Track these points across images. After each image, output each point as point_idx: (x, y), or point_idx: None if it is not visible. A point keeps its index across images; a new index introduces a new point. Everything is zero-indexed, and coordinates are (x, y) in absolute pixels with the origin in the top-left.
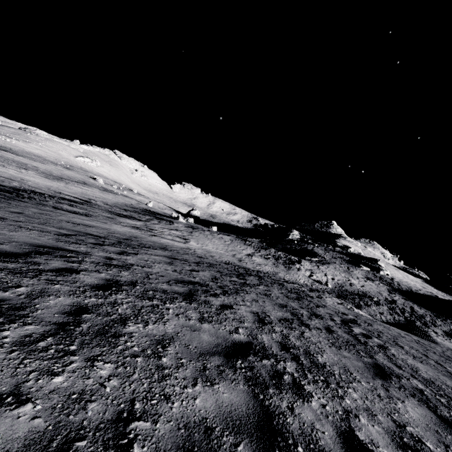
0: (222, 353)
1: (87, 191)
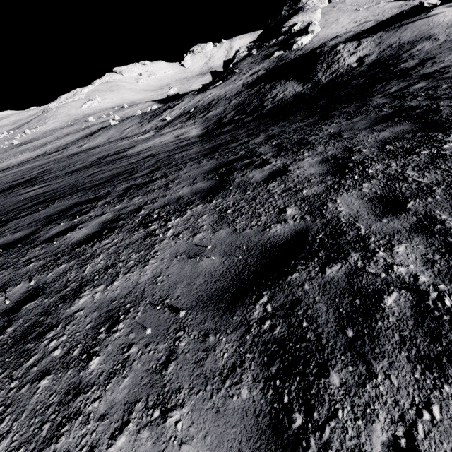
0: None
1: (58, 144)
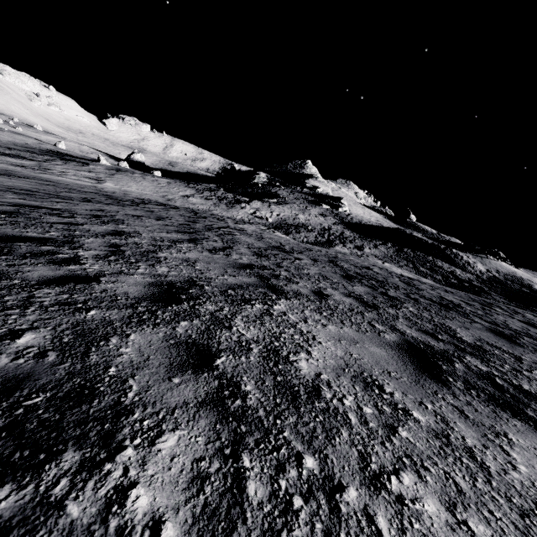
0: (14, 204)
1: None
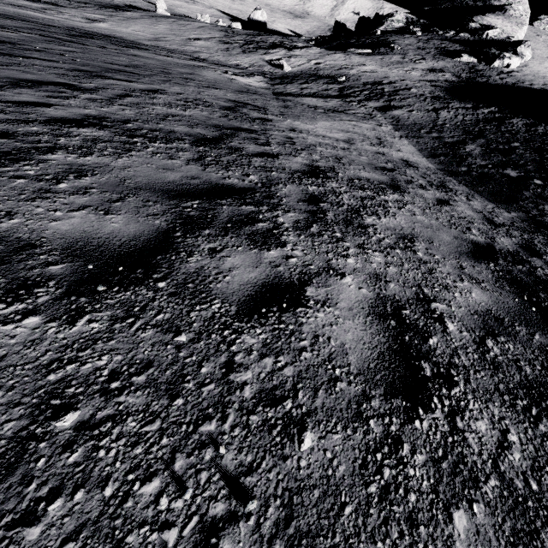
0: None
1: None
